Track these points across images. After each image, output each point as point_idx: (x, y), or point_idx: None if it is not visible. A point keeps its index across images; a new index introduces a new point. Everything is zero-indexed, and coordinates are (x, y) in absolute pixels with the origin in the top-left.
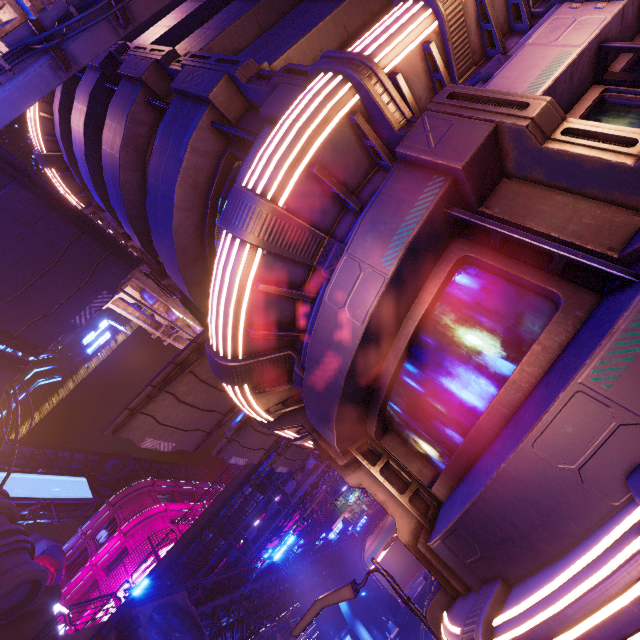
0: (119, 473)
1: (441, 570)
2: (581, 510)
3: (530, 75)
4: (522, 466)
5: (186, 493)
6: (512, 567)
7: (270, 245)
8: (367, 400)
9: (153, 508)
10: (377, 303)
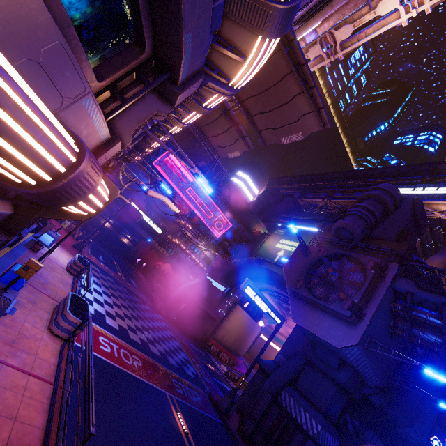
0: None
1: None
2: None
3: None
4: None
5: None
6: None
7: None
8: None
9: None
10: None
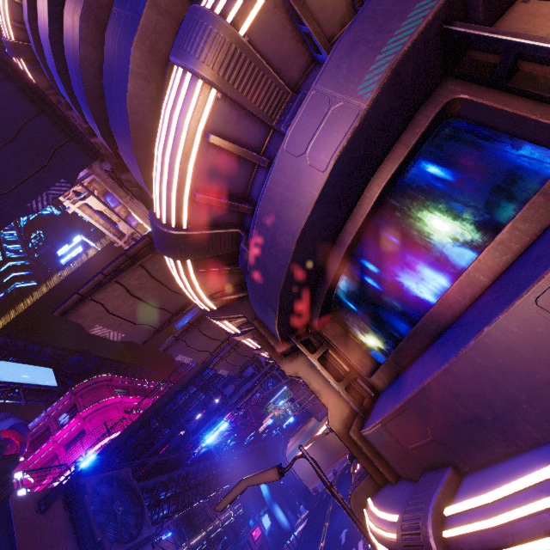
0: (82, 367)
1: (371, 458)
2: None
3: None
4: (515, 329)
5: (140, 389)
6: (471, 452)
7: (226, 84)
8: (315, 278)
9: (110, 399)
10: (346, 143)
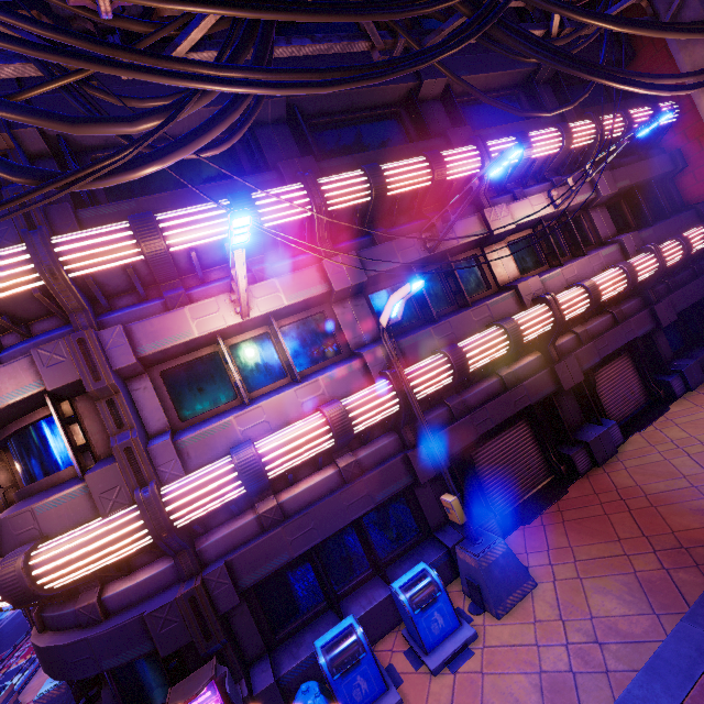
0: None
1: None
2: (13, 547)
3: (162, 335)
4: (4, 524)
5: None
6: None
7: None
8: None
9: None
10: None
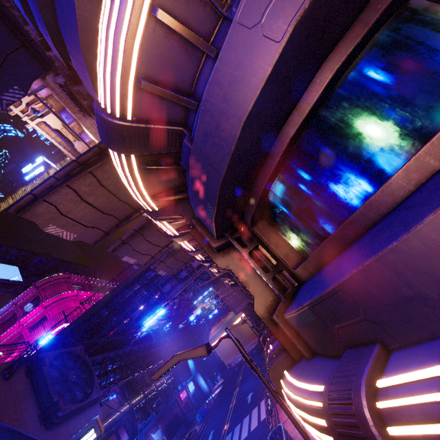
0: (44, 266)
1: (291, 338)
2: None
3: None
4: None
5: (93, 286)
6: (405, 330)
7: None
8: (255, 173)
9: (67, 293)
10: (308, 4)
